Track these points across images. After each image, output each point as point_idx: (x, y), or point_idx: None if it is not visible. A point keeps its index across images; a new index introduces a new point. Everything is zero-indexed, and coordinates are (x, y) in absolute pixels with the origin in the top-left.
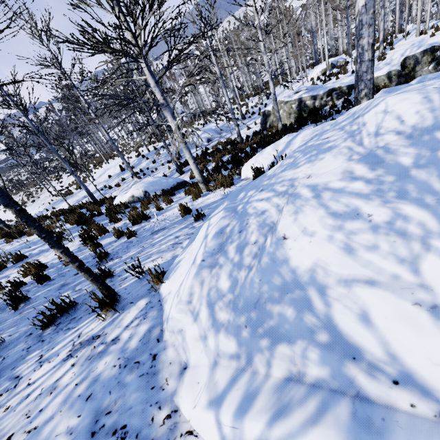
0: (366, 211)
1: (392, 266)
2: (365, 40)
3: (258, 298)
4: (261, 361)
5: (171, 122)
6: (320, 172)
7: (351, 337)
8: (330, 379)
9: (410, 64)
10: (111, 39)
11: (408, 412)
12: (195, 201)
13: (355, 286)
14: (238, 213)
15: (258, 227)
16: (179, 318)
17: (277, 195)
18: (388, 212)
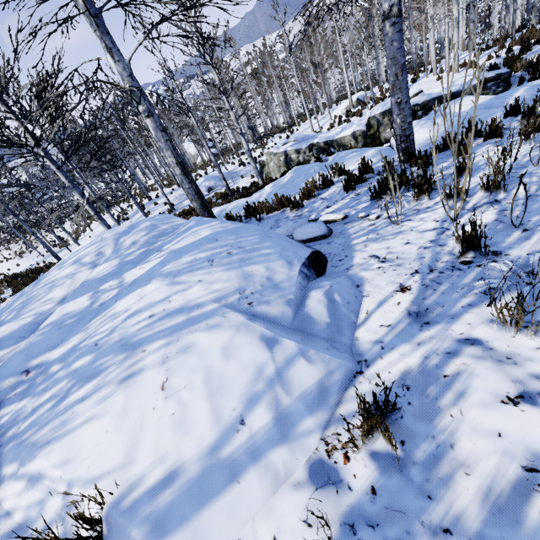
0: None
1: None
2: (169, 160)
3: None
4: None
5: (82, 202)
6: None
7: None
8: None
9: (375, 124)
10: None
11: None
12: None
13: None
14: None
15: None
16: None
17: None
18: None
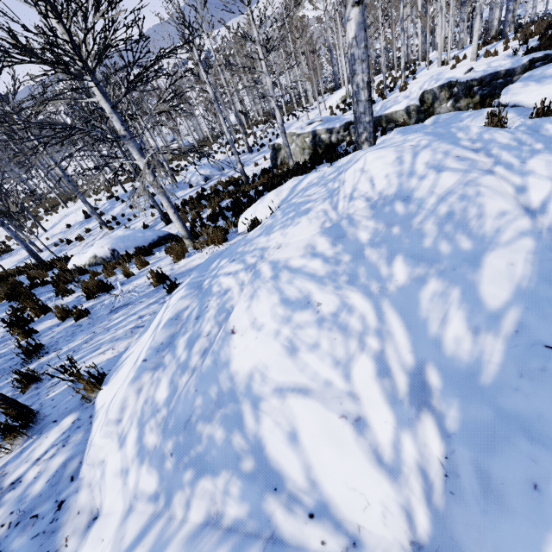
0: (317, 299)
1: (327, 370)
2: (359, 77)
3: (190, 414)
4: (181, 501)
5: (139, 160)
6: (291, 241)
7: (276, 463)
8: (247, 519)
9: (429, 99)
10: (31, 48)
11: (317, 551)
12: (177, 263)
13: (289, 396)
14: (203, 291)
15: (216, 312)
16: (103, 444)
17: (245, 269)
18: (336, 300)
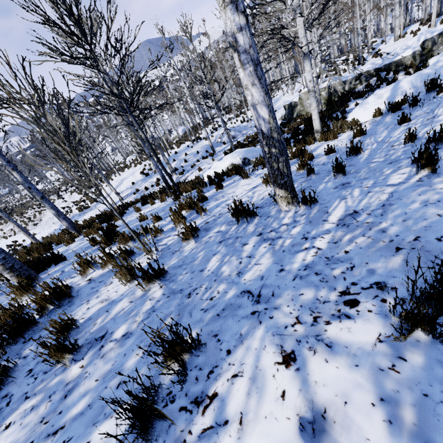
0: None
1: None
2: None
3: None
4: None
5: (309, 71)
6: None
7: None
8: None
9: (428, 45)
10: None
11: None
12: (335, 139)
13: None
14: None
15: None
16: None
17: None
18: None
